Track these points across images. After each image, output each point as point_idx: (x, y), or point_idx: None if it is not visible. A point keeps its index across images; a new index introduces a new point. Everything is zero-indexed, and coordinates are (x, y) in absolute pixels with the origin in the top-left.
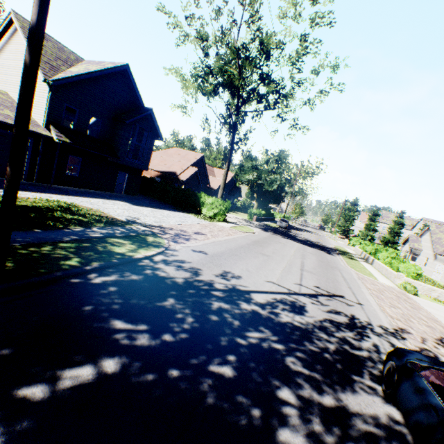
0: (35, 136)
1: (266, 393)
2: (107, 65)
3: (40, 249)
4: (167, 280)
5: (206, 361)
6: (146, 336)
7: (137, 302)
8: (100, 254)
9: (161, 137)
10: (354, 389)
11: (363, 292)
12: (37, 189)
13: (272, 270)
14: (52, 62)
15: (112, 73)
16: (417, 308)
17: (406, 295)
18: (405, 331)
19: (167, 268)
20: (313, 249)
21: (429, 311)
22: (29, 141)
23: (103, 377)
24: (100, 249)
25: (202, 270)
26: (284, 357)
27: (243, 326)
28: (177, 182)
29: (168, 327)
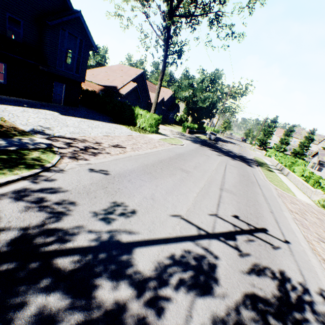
0: None
1: None
2: None
3: None
4: None
5: None
6: None
7: None
8: None
9: (95, 47)
10: None
11: (286, 217)
12: None
13: (187, 193)
14: None
15: None
16: None
17: None
18: None
19: (11, 206)
20: (236, 161)
21: None
22: None
23: None
24: None
25: (76, 206)
26: None
27: None
28: (119, 96)
29: None
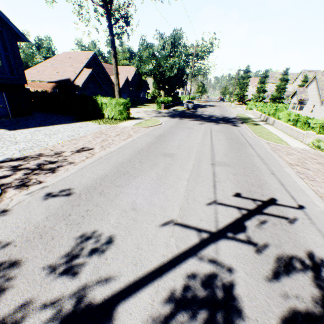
0: None
1: None
2: None
3: None
4: None
5: None
6: None
7: None
8: None
9: (22, 36)
10: None
11: (289, 174)
12: None
13: (175, 184)
14: None
15: None
16: None
17: (323, 156)
18: None
19: None
20: (220, 125)
21: None
22: None
23: None
24: None
25: (22, 265)
26: None
27: None
28: (76, 89)
29: None
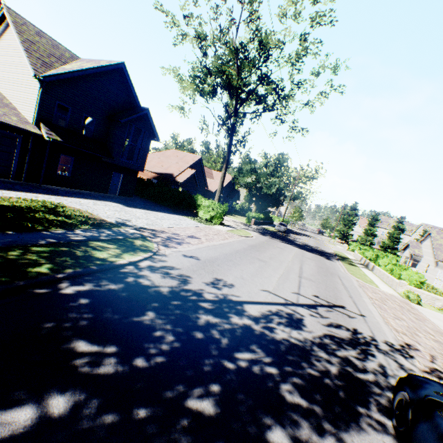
0: (24, 133)
1: (255, 436)
2: (102, 63)
3: (7, 253)
4: (150, 290)
5: (183, 394)
6: (113, 362)
7: (110, 317)
8: (78, 260)
9: (158, 138)
10: (360, 426)
11: (365, 301)
12: (23, 189)
13: (269, 277)
14: (44, 58)
15: (107, 72)
16: (422, 319)
17: (409, 304)
18: (412, 348)
19: (152, 275)
20: (312, 254)
21: (435, 323)
22: (18, 139)
23: (45, 422)
24: (78, 254)
25: (191, 278)
26: (278, 385)
27: (232, 345)
28: (174, 184)
29: (143, 349)
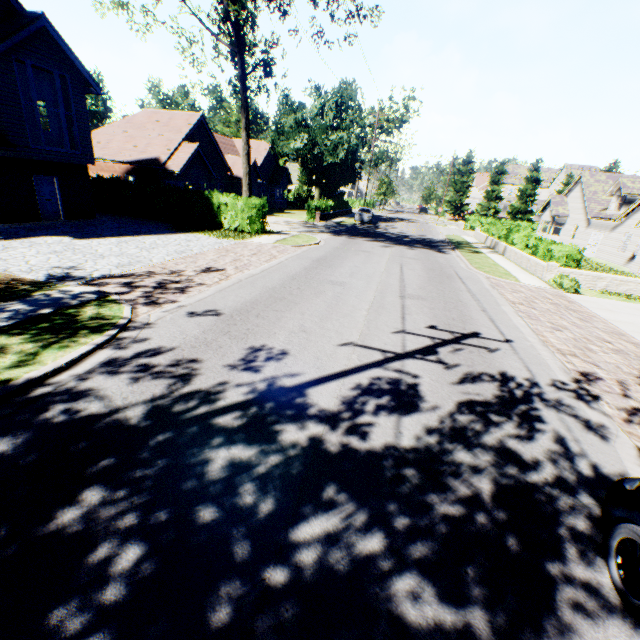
0: None
1: None
2: None
3: None
4: (100, 424)
5: None
6: None
7: None
8: None
9: (96, 85)
10: (561, 621)
11: (506, 313)
12: None
13: (351, 313)
14: None
15: None
16: (588, 318)
17: (564, 297)
18: (592, 379)
19: (112, 382)
20: (416, 250)
21: (605, 319)
22: None
23: None
24: None
25: (201, 363)
26: (389, 585)
27: (284, 510)
28: (168, 177)
29: (45, 632)
